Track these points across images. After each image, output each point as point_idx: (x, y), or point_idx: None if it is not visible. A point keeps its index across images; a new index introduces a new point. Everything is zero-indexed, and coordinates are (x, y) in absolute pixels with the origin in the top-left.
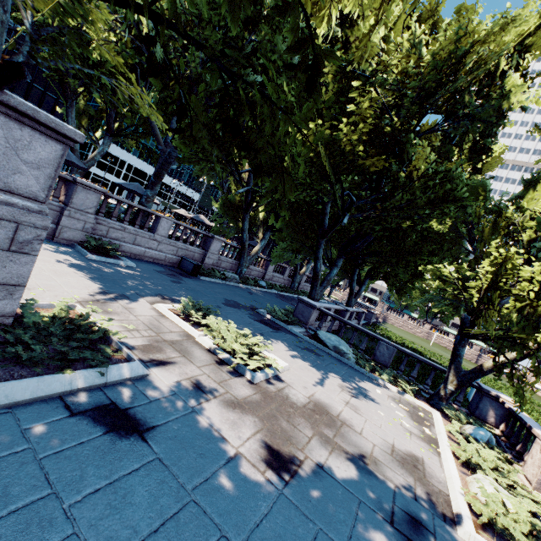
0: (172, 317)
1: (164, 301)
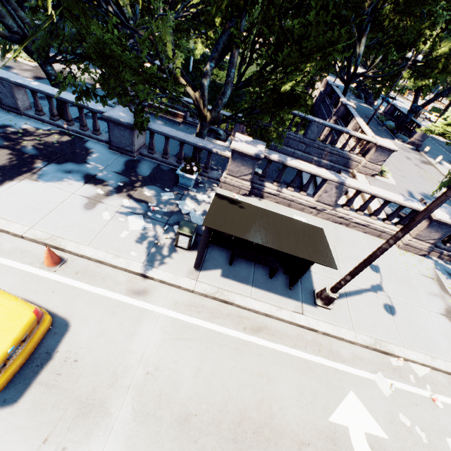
0: None
1: None
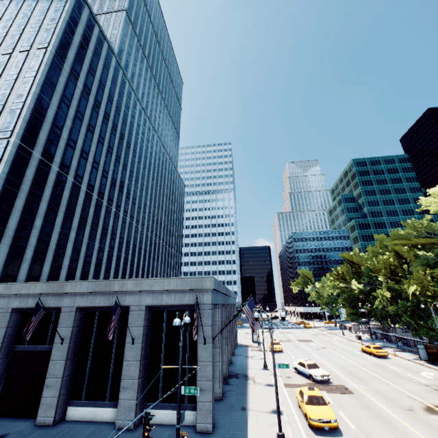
0: None
1: None
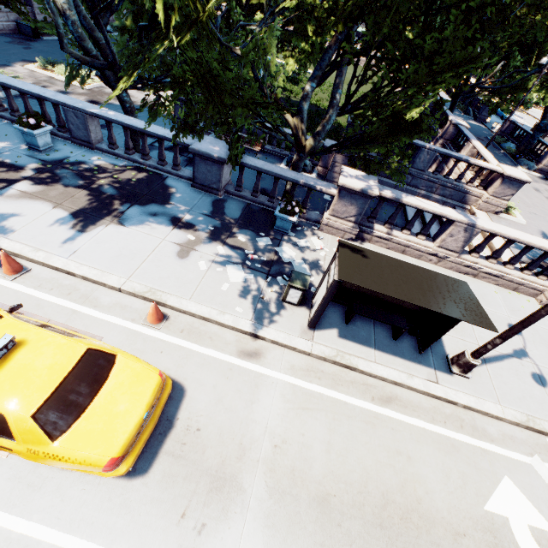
0: (38, 71)
1: (29, 64)
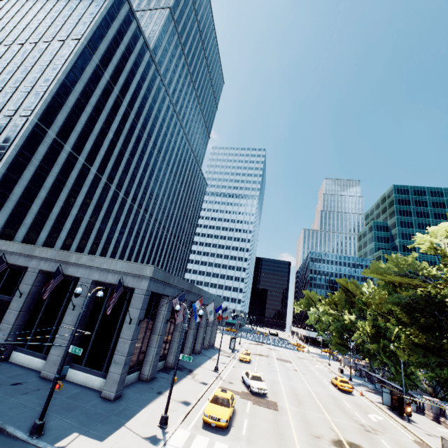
0: None
1: None
